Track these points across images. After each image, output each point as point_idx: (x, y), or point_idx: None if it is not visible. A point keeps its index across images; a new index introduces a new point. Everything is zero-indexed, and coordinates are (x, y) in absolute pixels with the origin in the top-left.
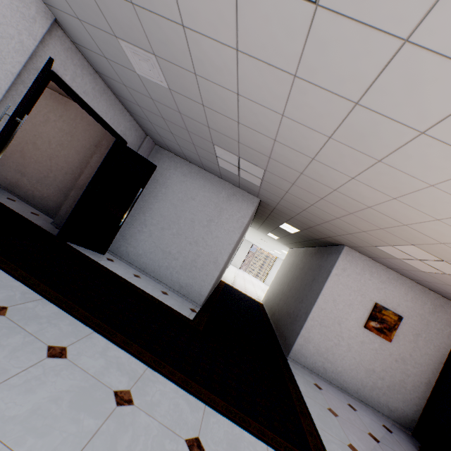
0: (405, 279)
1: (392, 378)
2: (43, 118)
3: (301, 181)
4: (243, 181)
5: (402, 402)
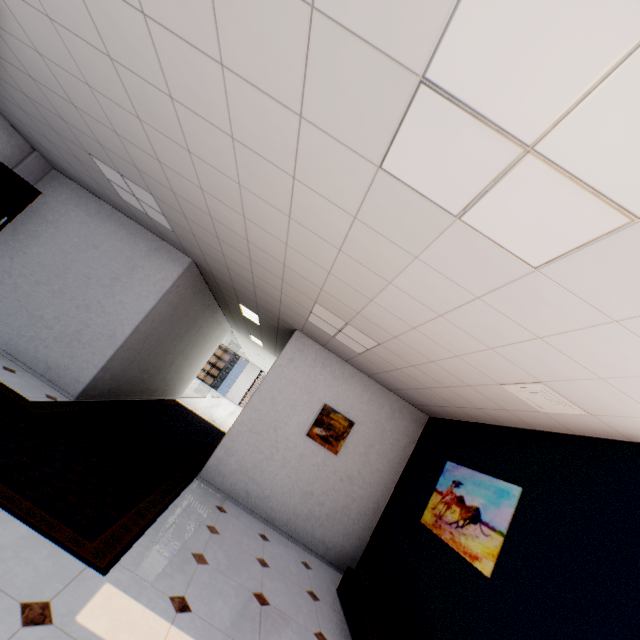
0: (363, 376)
1: (334, 504)
2: None
3: (185, 208)
4: (158, 225)
5: (343, 536)
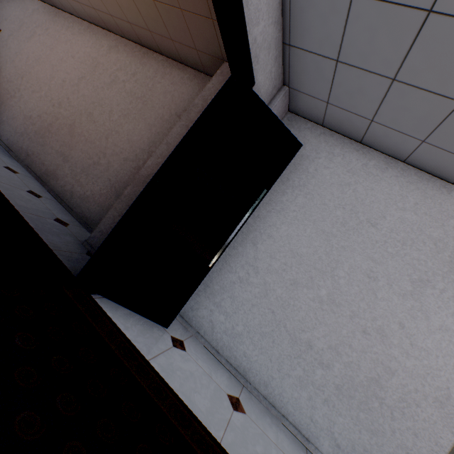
0: None
1: None
2: (108, 78)
3: None
4: None
5: None
